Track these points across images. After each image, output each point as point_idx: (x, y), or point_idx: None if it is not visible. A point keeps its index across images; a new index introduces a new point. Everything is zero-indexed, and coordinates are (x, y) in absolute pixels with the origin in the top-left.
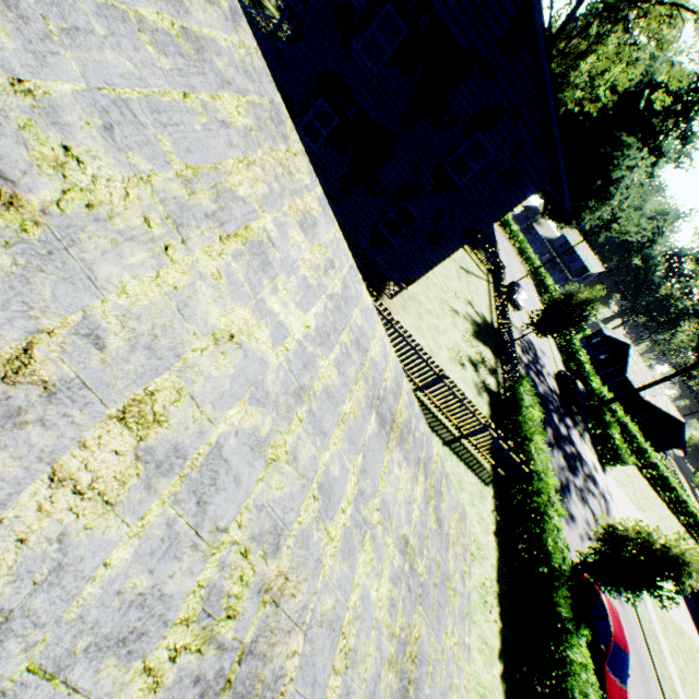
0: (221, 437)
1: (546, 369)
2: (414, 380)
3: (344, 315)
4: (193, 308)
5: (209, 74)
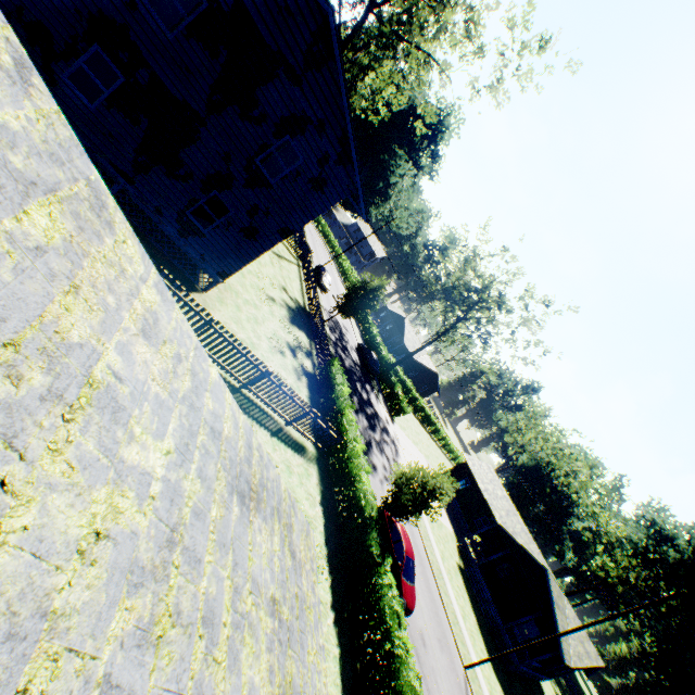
0: (108, 665)
1: (350, 344)
2: (239, 378)
3: (198, 409)
4: (50, 536)
5: (6, 184)
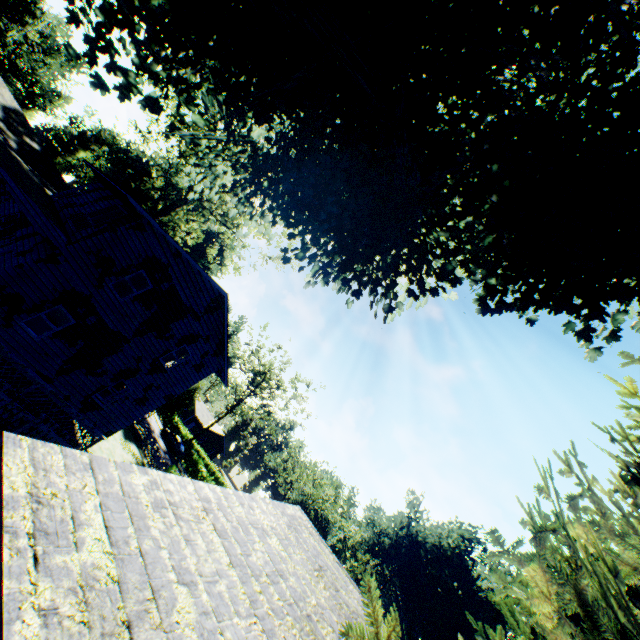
0: None
1: (157, 432)
2: None
3: None
4: None
5: None
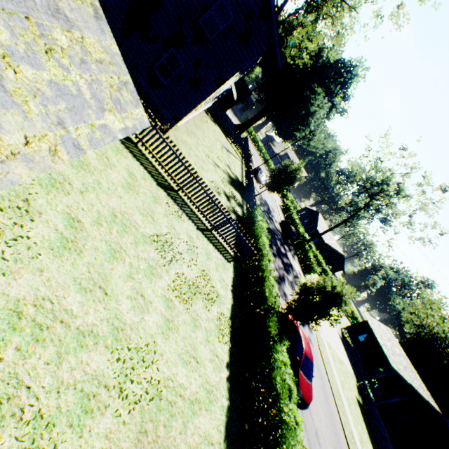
0: None
1: (275, 218)
2: (177, 182)
3: None
4: None
5: None
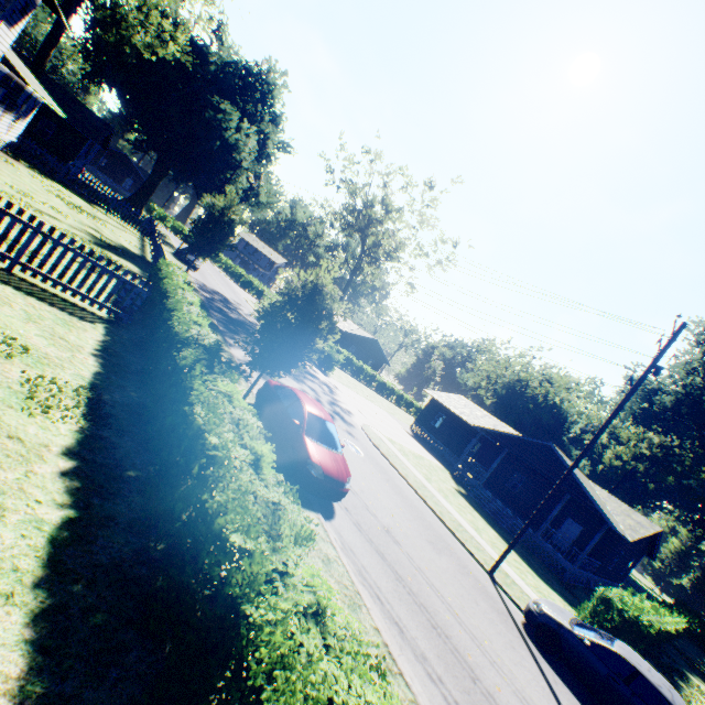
0: None
1: (245, 312)
2: None
3: None
4: None
5: None
